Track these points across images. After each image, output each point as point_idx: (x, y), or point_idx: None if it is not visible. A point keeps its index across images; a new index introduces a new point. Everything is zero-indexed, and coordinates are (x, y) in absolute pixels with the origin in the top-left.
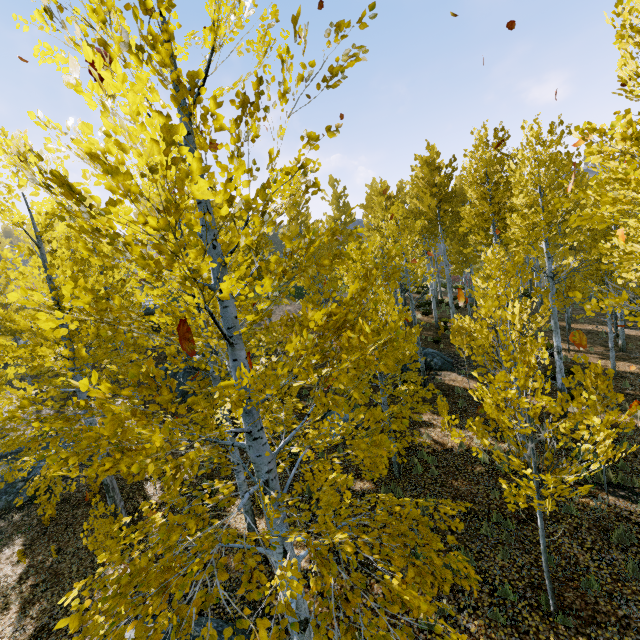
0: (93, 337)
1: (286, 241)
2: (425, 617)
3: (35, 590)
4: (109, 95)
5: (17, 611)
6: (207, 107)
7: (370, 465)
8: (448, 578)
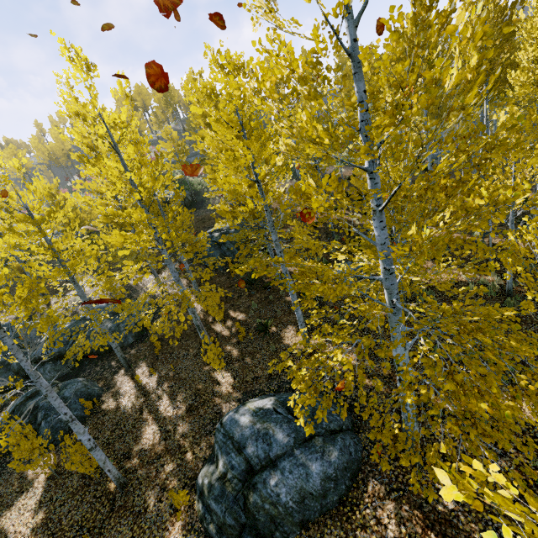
0: (179, 223)
1: (498, 127)
2: (529, 360)
3: (172, 388)
4: (270, 10)
5: (168, 399)
6: (430, 21)
7: (441, 289)
8: (535, 342)
